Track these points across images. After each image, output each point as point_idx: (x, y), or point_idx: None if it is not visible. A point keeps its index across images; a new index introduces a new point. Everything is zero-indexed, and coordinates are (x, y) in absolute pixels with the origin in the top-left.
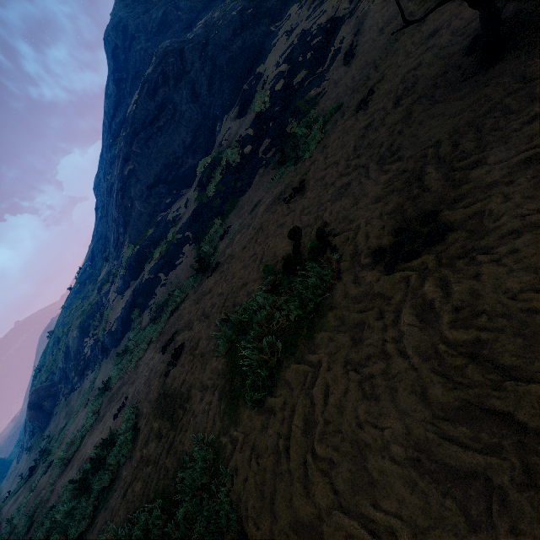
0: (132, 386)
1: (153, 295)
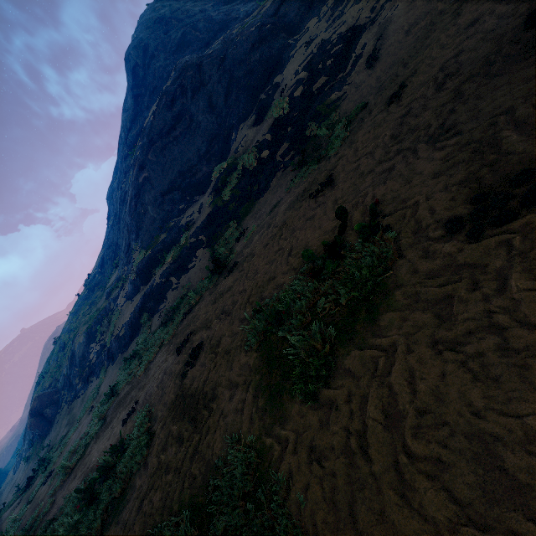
0: (143, 390)
1: (164, 299)
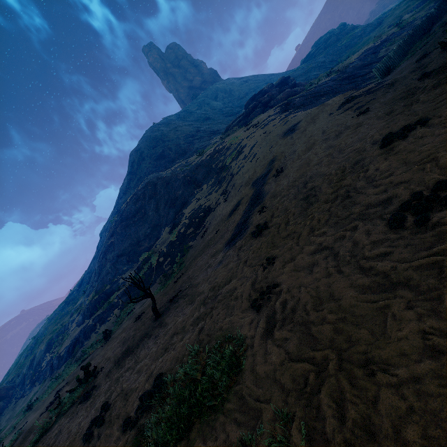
0: (34, 414)
1: (89, 338)
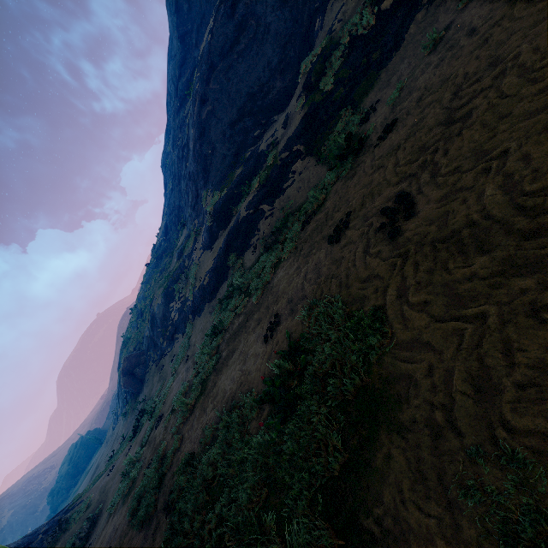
0: (280, 302)
1: (255, 232)
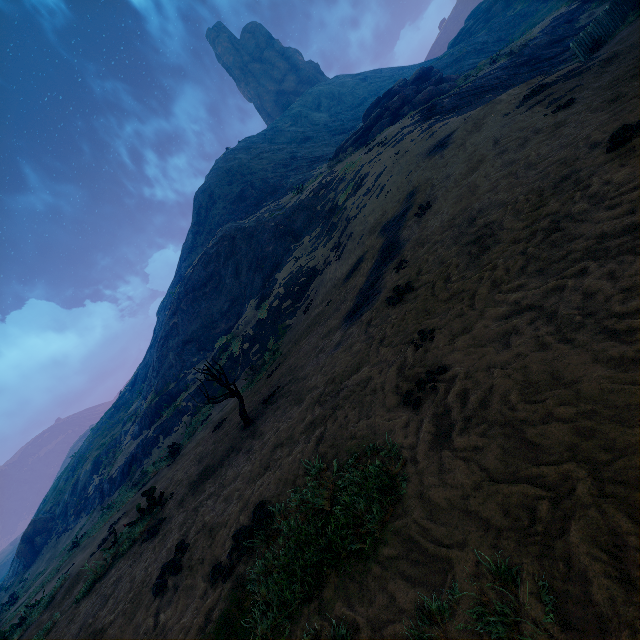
0: (83, 554)
1: (150, 455)
